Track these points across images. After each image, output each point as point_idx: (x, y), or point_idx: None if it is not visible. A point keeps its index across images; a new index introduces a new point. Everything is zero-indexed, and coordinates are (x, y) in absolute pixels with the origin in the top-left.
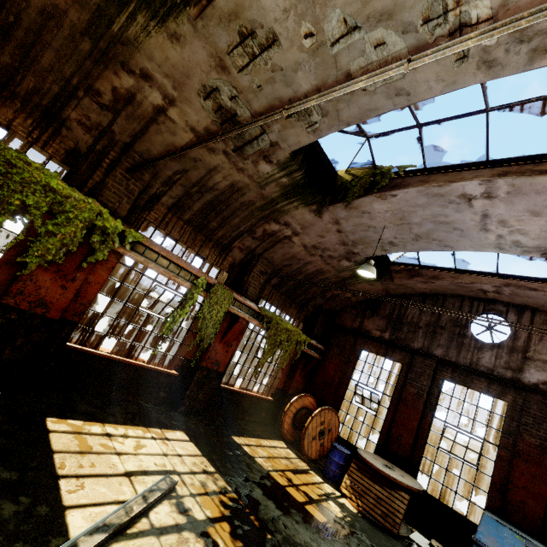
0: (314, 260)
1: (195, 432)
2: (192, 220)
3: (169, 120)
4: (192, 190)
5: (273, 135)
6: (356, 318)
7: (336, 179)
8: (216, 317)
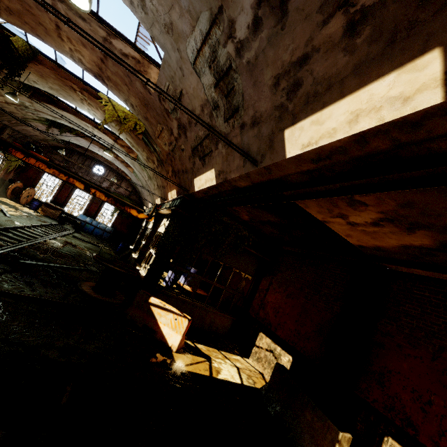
0: (36, 133)
1: None
2: None
3: None
4: None
5: (40, 113)
6: (48, 153)
7: None
8: None
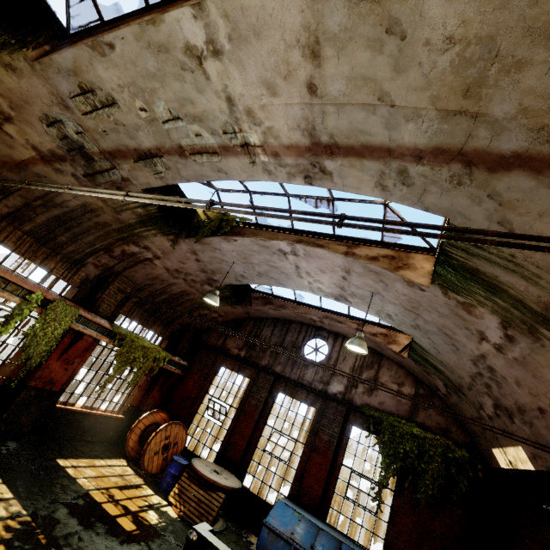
0: (179, 282)
1: (4, 458)
2: (35, 232)
3: (5, 134)
4: (35, 202)
5: (124, 172)
6: (221, 336)
7: (194, 215)
8: (52, 334)
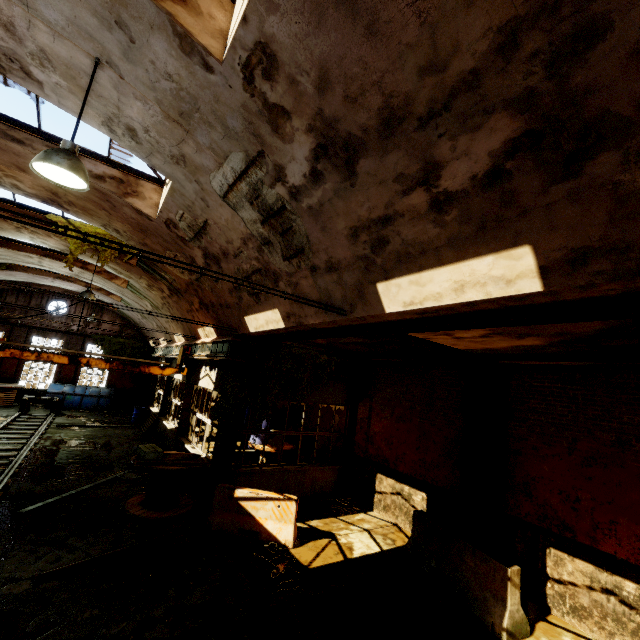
0: None
1: None
2: None
3: None
4: None
5: None
6: None
7: None
8: None
